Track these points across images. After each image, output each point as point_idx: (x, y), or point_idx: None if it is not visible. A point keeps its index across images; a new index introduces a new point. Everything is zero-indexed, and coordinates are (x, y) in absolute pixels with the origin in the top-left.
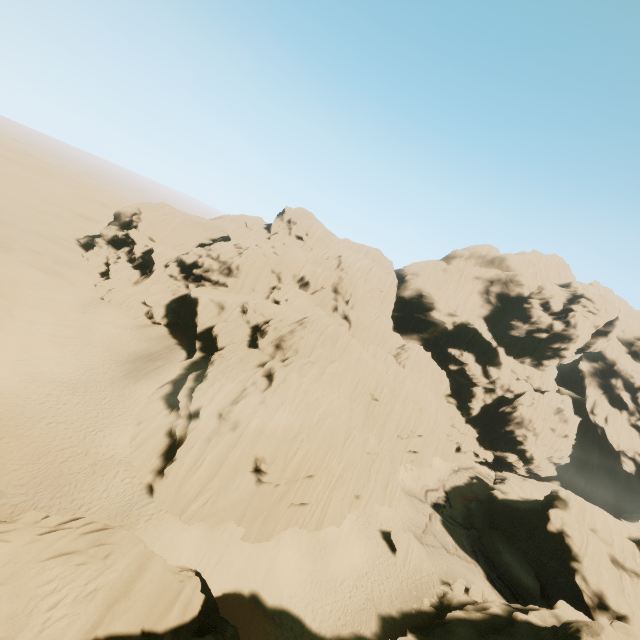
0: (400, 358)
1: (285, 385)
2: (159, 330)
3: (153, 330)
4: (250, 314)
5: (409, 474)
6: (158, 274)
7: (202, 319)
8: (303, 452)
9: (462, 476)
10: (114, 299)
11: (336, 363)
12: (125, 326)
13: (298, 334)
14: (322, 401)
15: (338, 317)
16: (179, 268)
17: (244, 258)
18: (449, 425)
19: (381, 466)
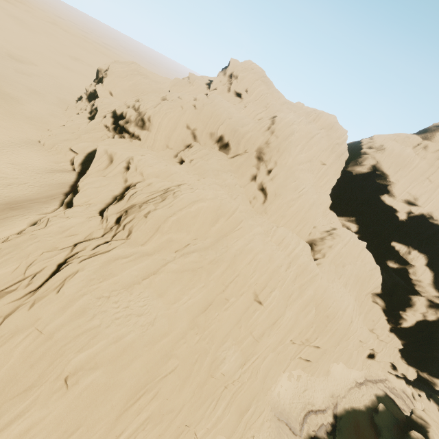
0: (322, 245)
1: (51, 294)
2: (67, 176)
3: (61, 176)
4: (129, 171)
5: (292, 384)
6: (94, 123)
7: (90, 171)
8: (24, 425)
9: (366, 393)
10: (46, 143)
11: (194, 255)
12: (35, 169)
13: (142, 208)
14: (101, 334)
15: (254, 187)
16: (113, 119)
17: (157, 109)
18: (366, 331)
19: (243, 386)
